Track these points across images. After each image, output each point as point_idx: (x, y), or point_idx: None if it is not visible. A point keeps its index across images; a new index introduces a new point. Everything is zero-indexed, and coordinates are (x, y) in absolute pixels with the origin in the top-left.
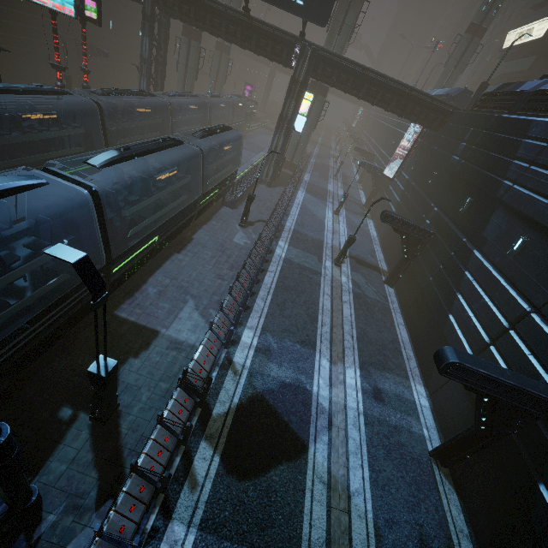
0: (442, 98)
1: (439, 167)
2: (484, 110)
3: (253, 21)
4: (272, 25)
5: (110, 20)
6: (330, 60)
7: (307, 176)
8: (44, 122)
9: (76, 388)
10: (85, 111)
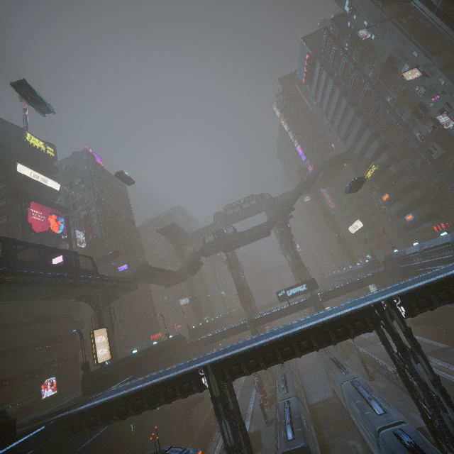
0: (365, 268)
1: None
2: (390, 266)
3: (291, 304)
4: (299, 300)
5: (214, 349)
6: (325, 293)
7: (348, 341)
8: (293, 388)
9: (430, 452)
10: (287, 378)
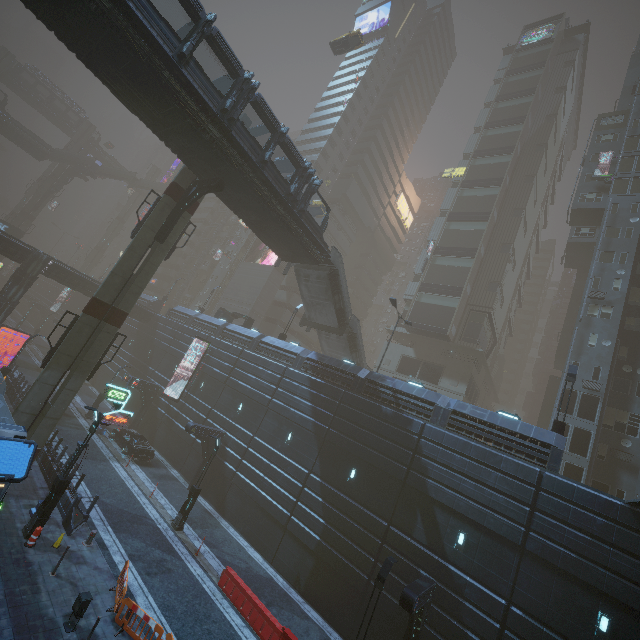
0: None
1: (81, 306)
2: None
3: None
4: None
5: None
6: None
7: None
8: None
9: None
10: None
